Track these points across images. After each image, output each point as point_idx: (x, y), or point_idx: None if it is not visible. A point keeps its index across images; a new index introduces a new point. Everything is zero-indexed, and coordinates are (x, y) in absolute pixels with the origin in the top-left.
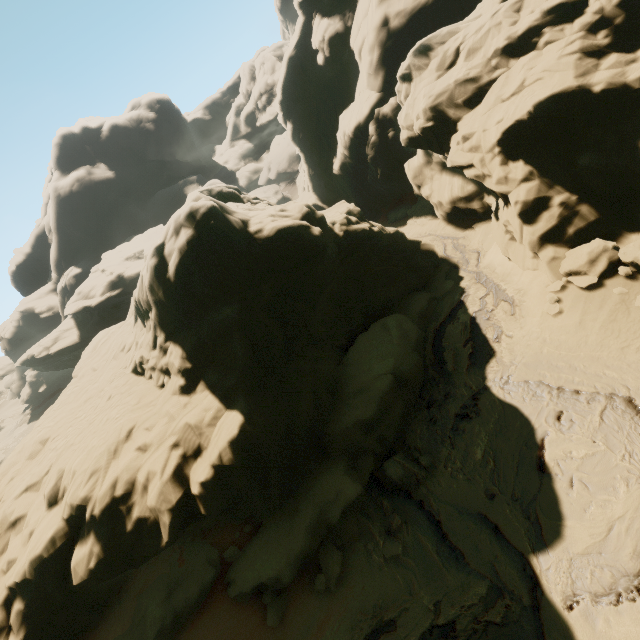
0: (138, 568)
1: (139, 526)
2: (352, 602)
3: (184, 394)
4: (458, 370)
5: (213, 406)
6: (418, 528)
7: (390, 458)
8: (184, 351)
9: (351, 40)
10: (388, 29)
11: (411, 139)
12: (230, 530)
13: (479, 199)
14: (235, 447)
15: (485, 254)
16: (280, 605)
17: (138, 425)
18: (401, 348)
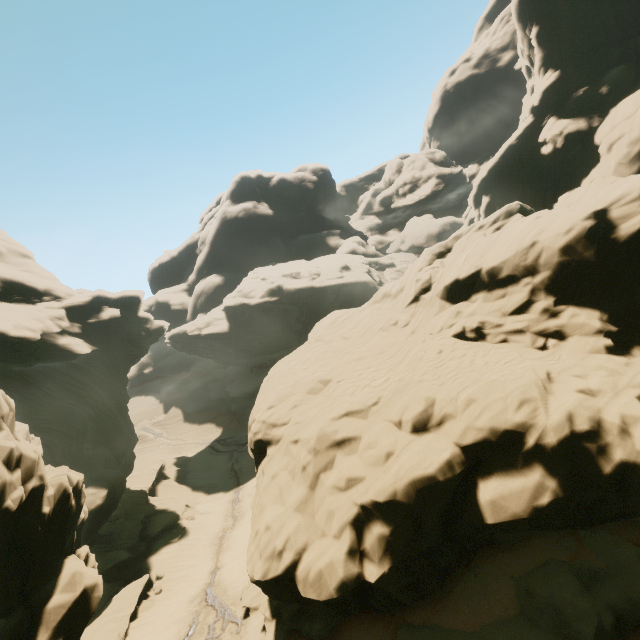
0: (494, 544)
1: (619, 472)
2: None
3: (613, 354)
4: None
5: None
6: None
7: None
8: (606, 313)
9: (598, 136)
10: None
11: None
12: None
13: None
14: None
15: None
16: None
17: (555, 371)
18: None
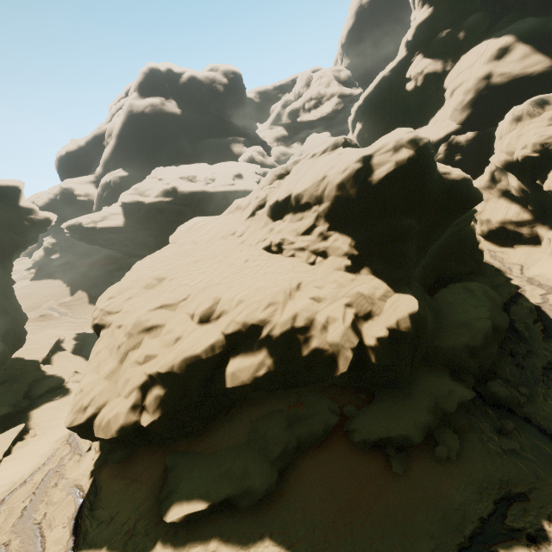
0: (248, 400)
1: (312, 355)
2: (475, 473)
3: (349, 272)
4: (534, 338)
5: (382, 287)
6: (531, 435)
7: (491, 380)
8: (354, 241)
9: (447, 80)
10: (488, 82)
11: (507, 162)
12: (346, 393)
13: (530, 227)
14: (413, 320)
15: (529, 268)
16: (402, 459)
17: (305, 282)
18: (491, 306)
